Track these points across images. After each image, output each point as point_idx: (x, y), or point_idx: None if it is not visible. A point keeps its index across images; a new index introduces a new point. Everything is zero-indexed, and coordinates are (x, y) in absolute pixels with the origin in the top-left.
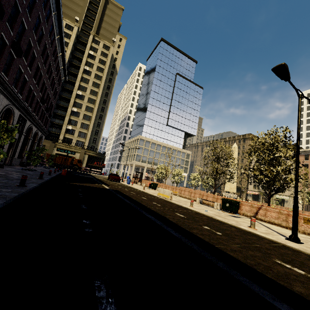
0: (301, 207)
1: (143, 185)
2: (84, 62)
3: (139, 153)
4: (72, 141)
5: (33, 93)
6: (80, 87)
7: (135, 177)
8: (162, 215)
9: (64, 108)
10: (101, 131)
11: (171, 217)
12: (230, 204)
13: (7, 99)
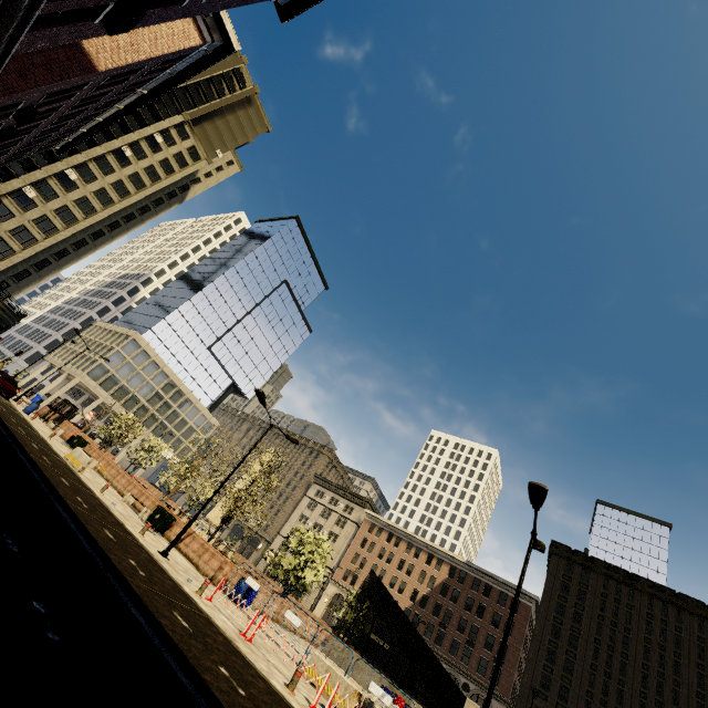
0: (322, 610)
1: (57, 431)
2: (130, 138)
3: (109, 365)
4: None
5: None
6: (83, 167)
7: (56, 407)
8: (39, 467)
9: (7, 170)
10: (58, 268)
11: (50, 474)
12: (162, 516)
13: None
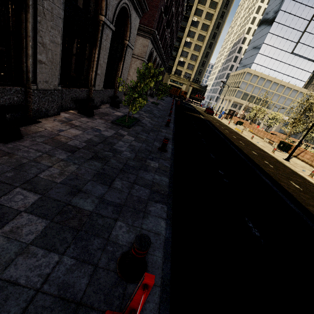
0: None
1: (231, 121)
2: None
3: (241, 89)
4: (181, 73)
5: (167, 44)
6: (196, 11)
7: (227, 113)
8: (223, 134)
9: (179, 38)
10: (208, 62)
11: (227, 135)
12: (283, 145)
13: (159, 57)
